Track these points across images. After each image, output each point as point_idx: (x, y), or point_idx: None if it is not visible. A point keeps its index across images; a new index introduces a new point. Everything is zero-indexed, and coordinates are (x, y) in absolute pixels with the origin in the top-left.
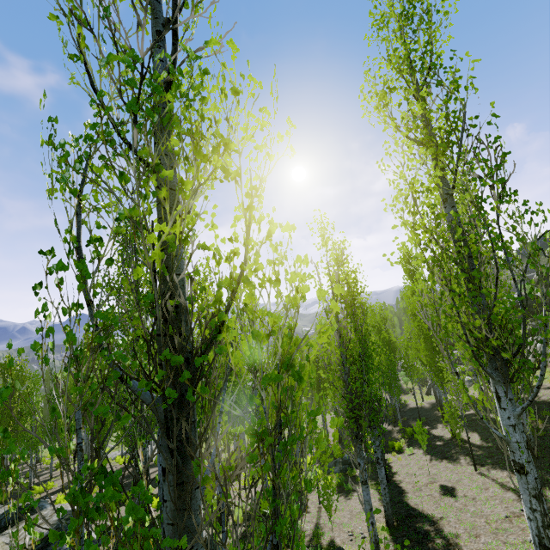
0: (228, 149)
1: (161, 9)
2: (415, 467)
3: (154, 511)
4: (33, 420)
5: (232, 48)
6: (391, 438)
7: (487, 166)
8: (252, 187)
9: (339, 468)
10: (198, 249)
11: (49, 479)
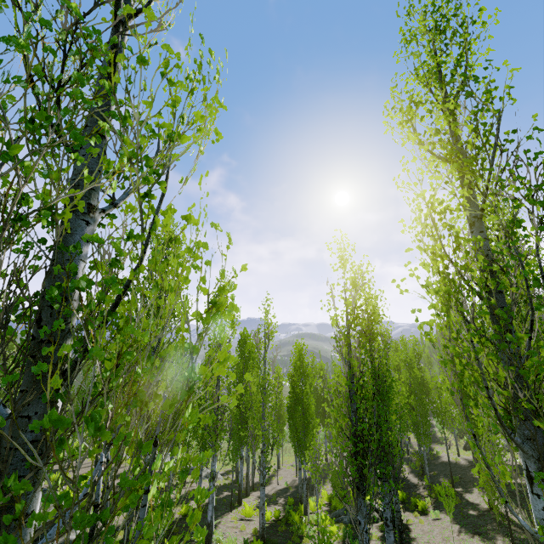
0: (125, 124)
1: (129, 2)
2: (439, 537)
3: None
4: None
5: (148, 15)
6: (415, 494)
7: (523, 185)
8: (152, 172)
9: (348, 518)
10: (86, 241)
11: (66, 468)
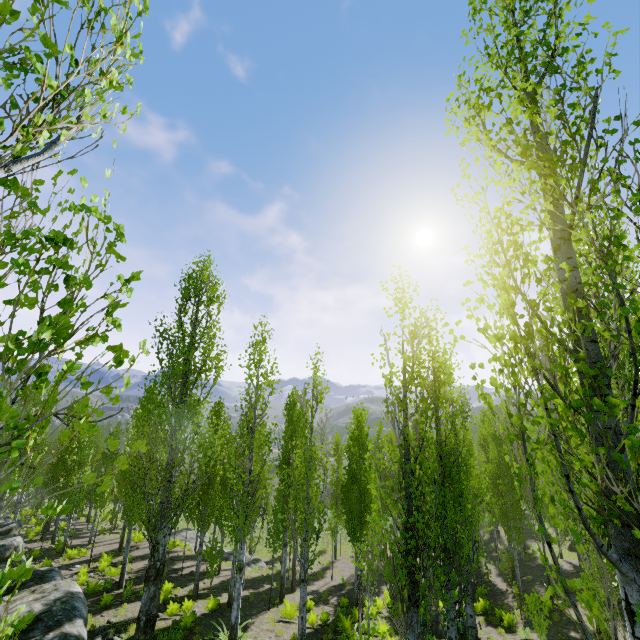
0: None
1: None
2: None
3: (166, 620)
4: (80, 474)
5: None
6: (502, 604)
7: (626, 187)
8: None
9: None
10: None
11: (87, 543)
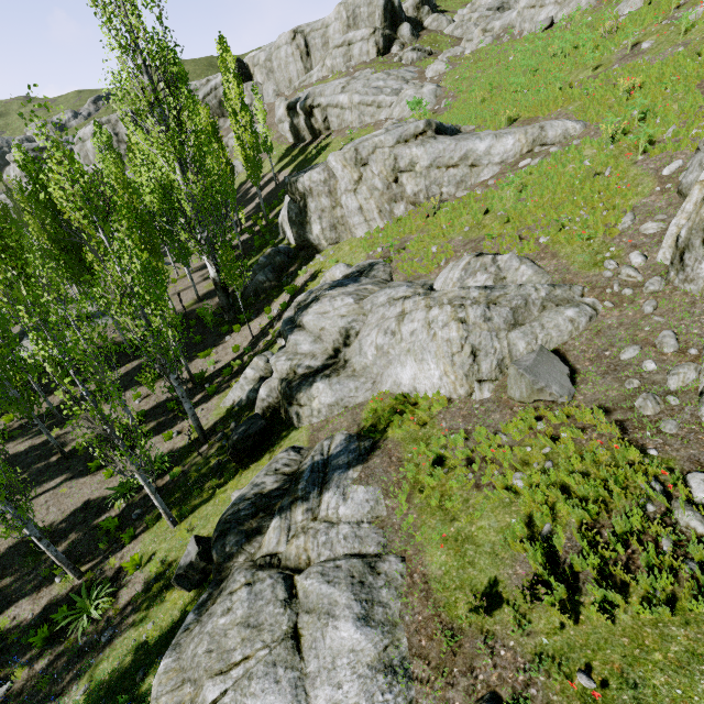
0: None
1: None
2: None
3: None
4: None
5: None
6: None
7: None
8: None
9: None
10: None
11: None
